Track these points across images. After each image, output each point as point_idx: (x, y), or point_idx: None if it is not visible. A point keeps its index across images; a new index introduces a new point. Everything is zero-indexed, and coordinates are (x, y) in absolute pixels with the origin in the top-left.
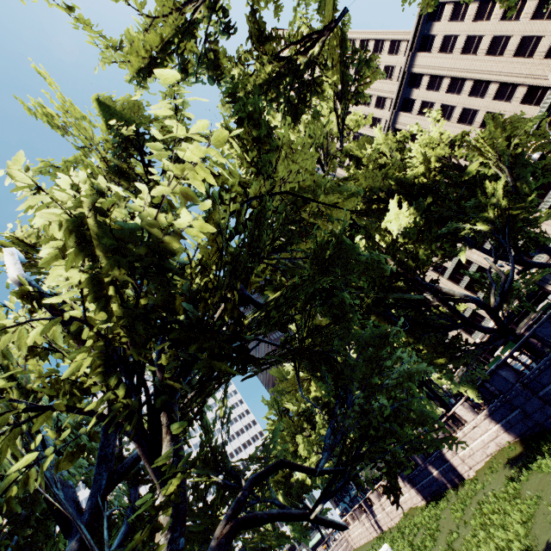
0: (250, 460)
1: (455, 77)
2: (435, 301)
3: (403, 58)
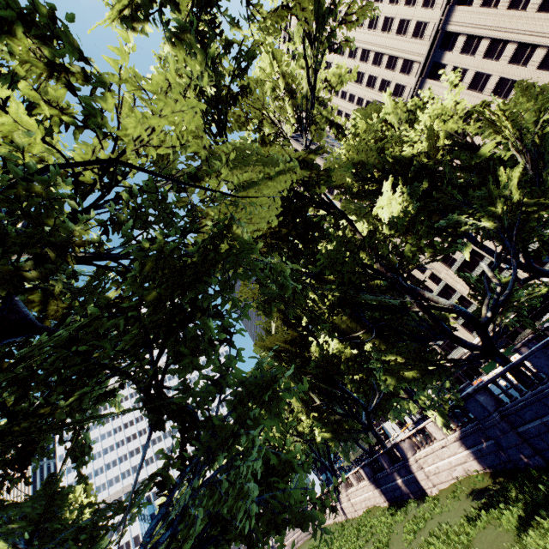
0: (109, 504)
1: (497, 38)
2: (415, 307)
3: (439, 12)
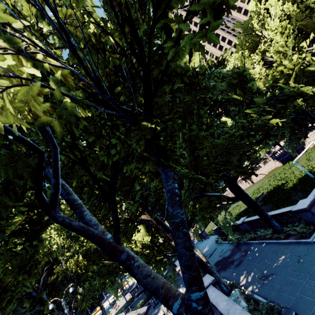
0: None
1: None
2: None
3: None
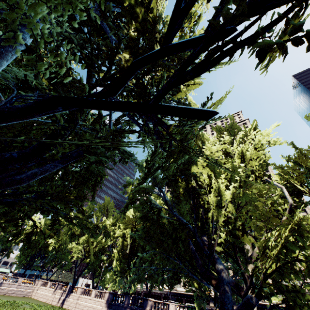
0: None
1: None
2: None
3: None
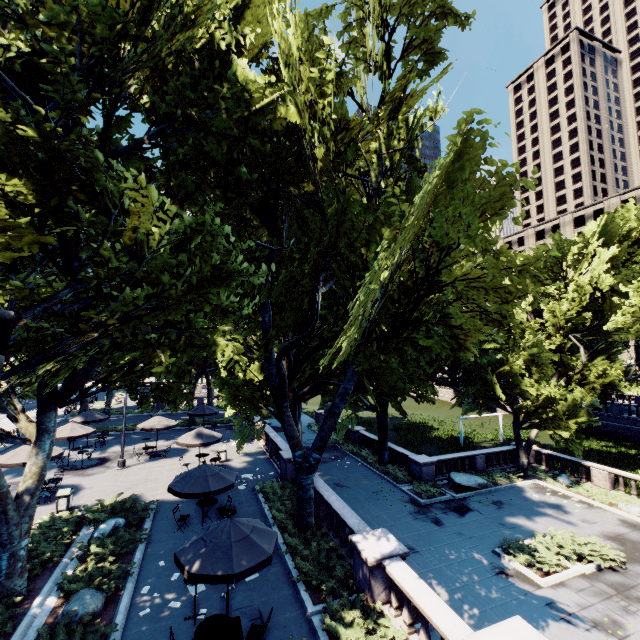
0: None
1: None
2: None
3: None
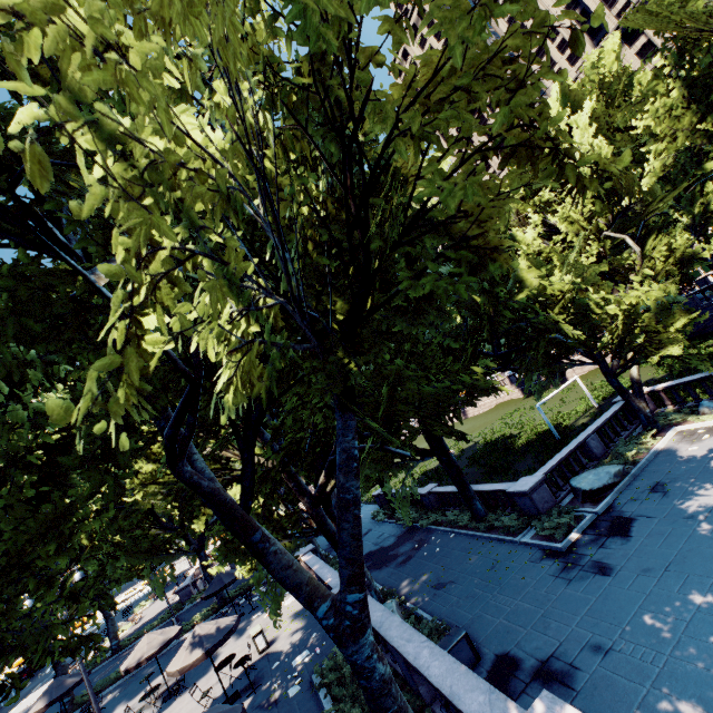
0: None
1: None
2: None
3: None
